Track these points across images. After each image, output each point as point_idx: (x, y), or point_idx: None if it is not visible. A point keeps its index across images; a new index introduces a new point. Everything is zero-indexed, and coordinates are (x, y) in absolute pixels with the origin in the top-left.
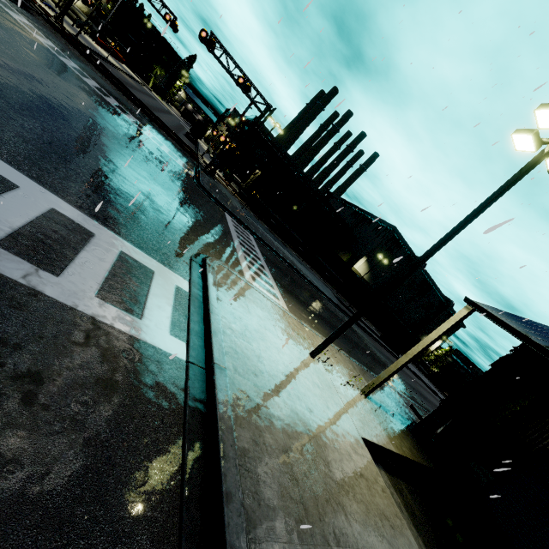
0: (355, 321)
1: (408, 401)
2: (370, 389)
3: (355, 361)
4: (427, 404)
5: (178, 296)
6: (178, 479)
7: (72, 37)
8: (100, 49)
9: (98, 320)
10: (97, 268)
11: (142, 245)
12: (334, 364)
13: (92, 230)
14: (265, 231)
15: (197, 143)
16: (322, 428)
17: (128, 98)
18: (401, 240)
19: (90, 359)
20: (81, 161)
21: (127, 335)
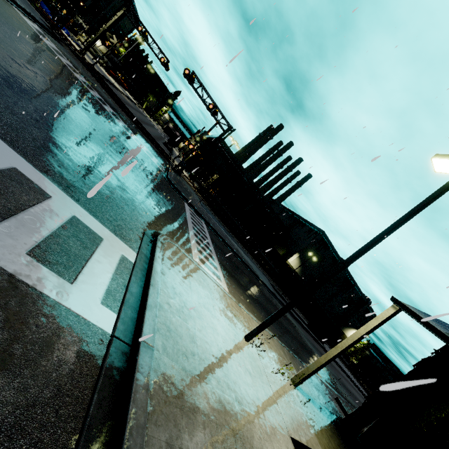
0: (290, 308)
1: (333, 393)
2: (299, 379)
3: (286, 347)
4: (349, 396)
5: (122, 265)
6: None
7: (89, 64)
8: (110, 77)
9: (18, 278)
10: (40, 227)
11: (98, 214)
12: (266, 349)
13: (49, 192)
14: (217, 222)
15: (172, 150)
16: (251, 425)
17: (122, 109)
18: (328, 243)
19: None
20: (62, 139)
21: (48, 299)
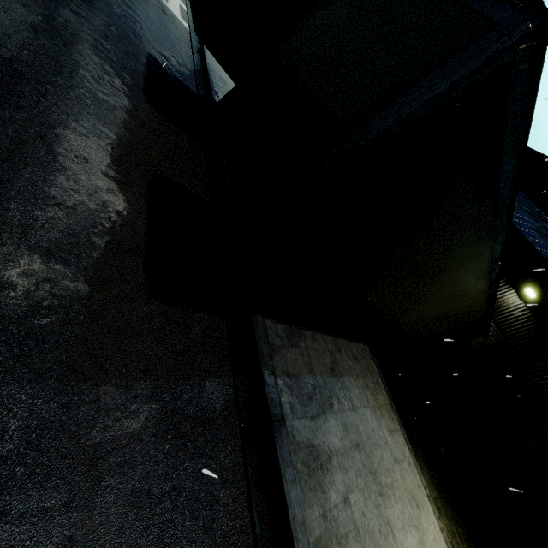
0: None
1: None
2: None
3: None
4: None
5: (182, 9)
6: (191, 48)
7: None
8: None
9: None
10: None
11: None
12: None
13: None
14: None
15: None
16: None
17: None
18: None
19: (156, 1)
20: None
21: (165, 4)
